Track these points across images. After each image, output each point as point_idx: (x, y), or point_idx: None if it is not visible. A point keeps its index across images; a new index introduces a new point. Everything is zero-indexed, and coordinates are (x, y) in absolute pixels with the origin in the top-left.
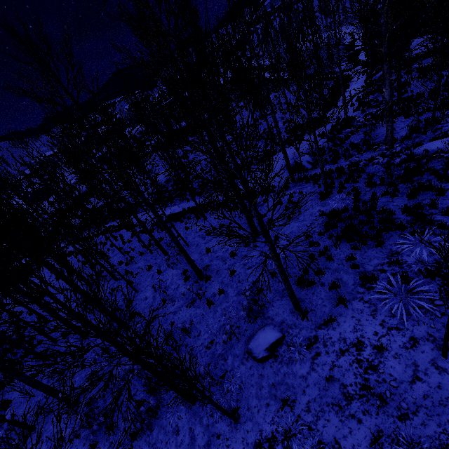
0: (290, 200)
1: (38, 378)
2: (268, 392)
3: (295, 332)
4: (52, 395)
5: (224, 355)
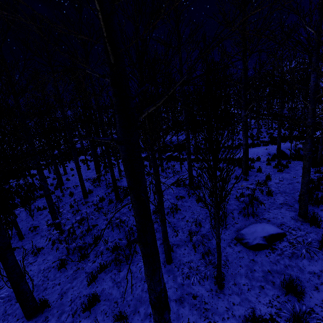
0: (280, 162)
1: (41, 211)
2: (262, 276)
3: (300, 233)
4: (52, 214)
5: (209, 236)
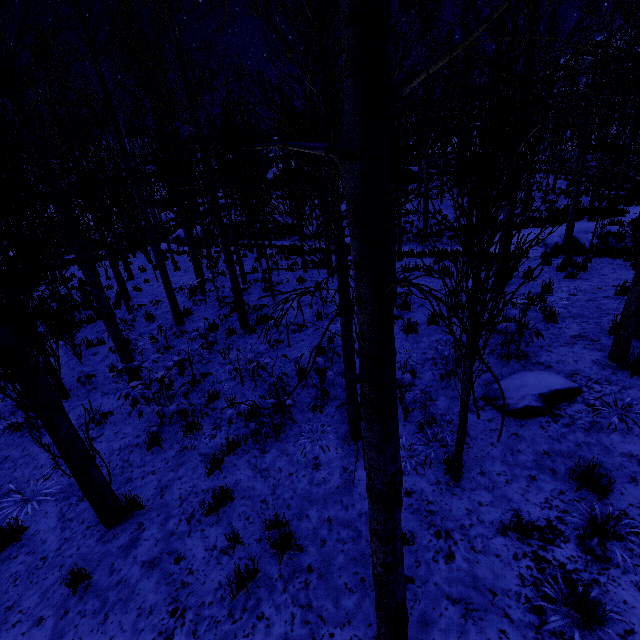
0: (571, 260)
1: (94, 349)
2: (533, 461)
3: (610, 389)
4: (121, 352)
5: (431, 393)
